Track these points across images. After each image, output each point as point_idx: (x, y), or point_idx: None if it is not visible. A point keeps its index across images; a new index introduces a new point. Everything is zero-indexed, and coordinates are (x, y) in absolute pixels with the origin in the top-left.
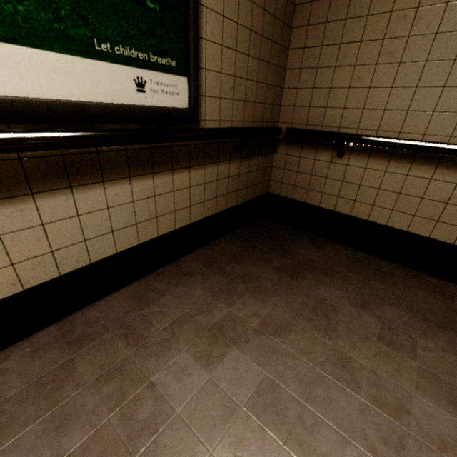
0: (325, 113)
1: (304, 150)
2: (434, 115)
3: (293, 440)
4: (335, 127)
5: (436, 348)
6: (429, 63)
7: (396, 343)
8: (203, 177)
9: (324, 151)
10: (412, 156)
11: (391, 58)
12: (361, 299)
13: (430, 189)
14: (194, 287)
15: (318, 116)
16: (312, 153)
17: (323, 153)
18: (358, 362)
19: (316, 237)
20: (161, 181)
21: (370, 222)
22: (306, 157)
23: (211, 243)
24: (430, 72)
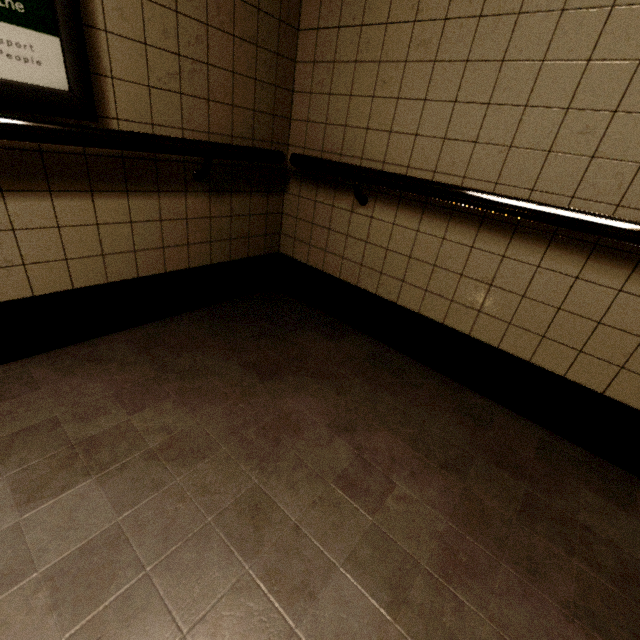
0: (344, 135)
1: (320, 191)
2: (476, 148)
3: (89, 631)
4: (357, 158)
5: (419, 498)
6: (471, 64)
7: (361, 486)
8: (127, 212)
9: (344, 193)
10: (449, 210)
11: (424, 54)
12: (349, 418)
13: (471, 262)
14: (95, 380)
15: (336, 138)
16: (329, 197)
17: (342, 197)
18: (281, 512)
19: (339, 324)
20: (26, 206)
21: (399, 306)
22: (323, 202)
23: (169, 319)
24: (472, 79)
